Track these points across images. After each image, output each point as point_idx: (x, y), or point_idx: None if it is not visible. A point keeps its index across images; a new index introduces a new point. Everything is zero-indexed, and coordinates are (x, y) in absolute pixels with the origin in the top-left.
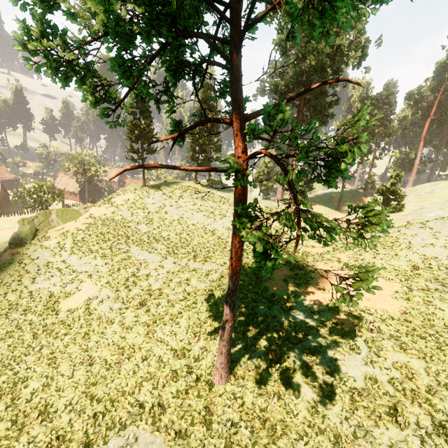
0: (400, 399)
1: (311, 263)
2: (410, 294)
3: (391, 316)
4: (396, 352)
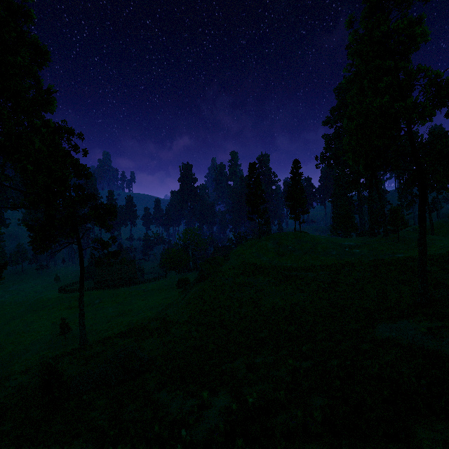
0: None
1: (444, 256)
2: None
3: None
4: None
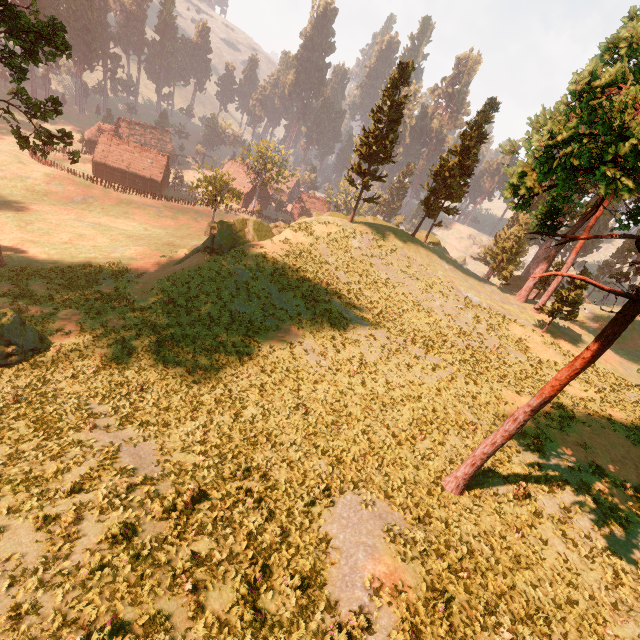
0: None
1: (568, 406)
2: None
3: None
4: None
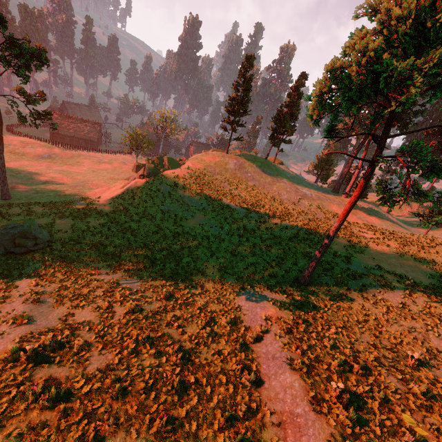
0: (419, 314)
1: (364, 242)
2: (441, 278)
3: (423, 284)
4: (422, 296)
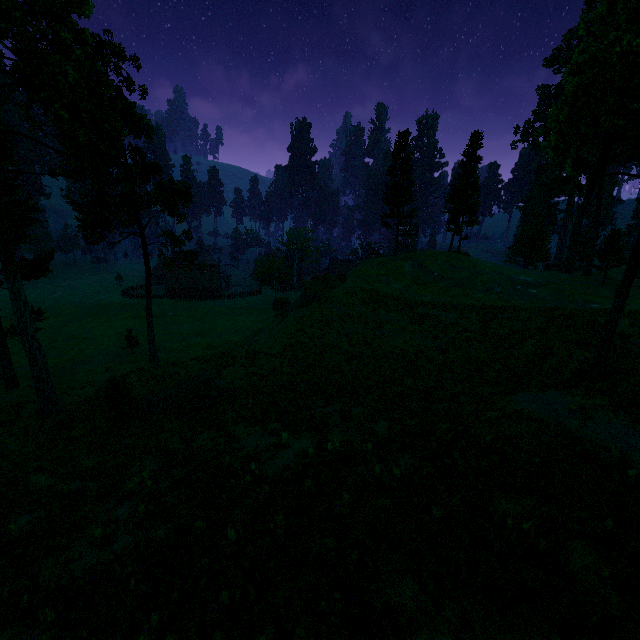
0: None
1: None
2: None
3: None
4: None
